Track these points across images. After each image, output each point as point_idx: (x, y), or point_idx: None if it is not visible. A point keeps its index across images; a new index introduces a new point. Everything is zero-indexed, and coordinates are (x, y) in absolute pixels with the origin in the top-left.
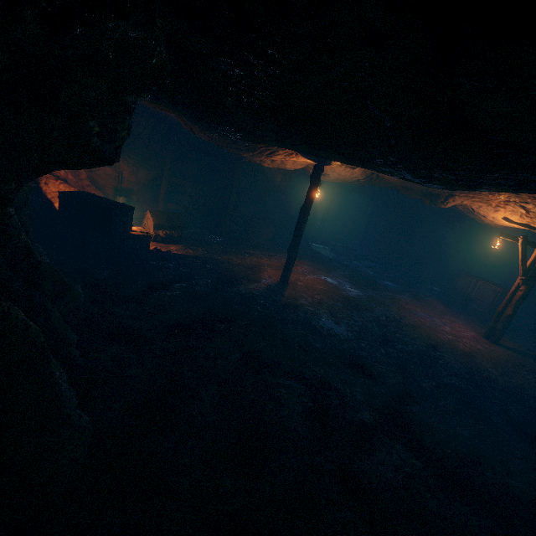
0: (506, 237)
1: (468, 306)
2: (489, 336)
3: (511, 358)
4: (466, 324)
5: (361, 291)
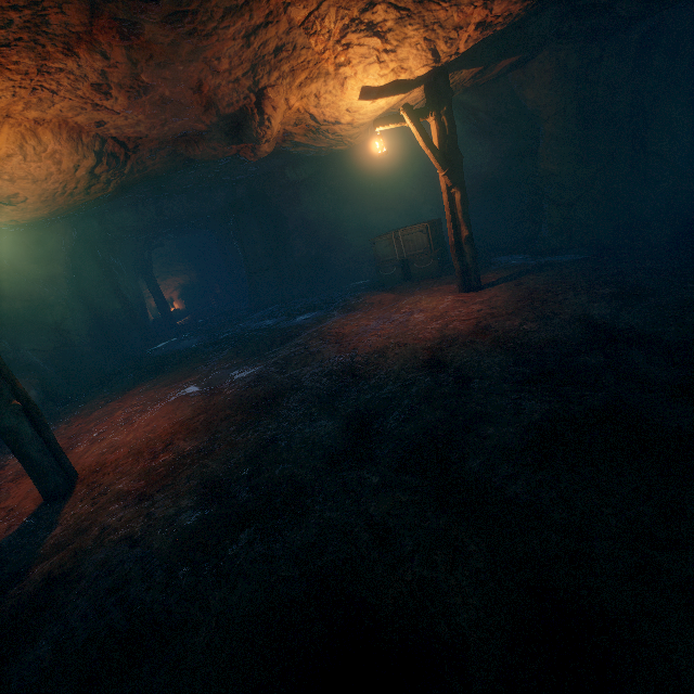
0: (385, 123)
1: (411, 272)
2: (467, 285)
3: (514, 291)
4: (430, 294)
5: (263, 364)
